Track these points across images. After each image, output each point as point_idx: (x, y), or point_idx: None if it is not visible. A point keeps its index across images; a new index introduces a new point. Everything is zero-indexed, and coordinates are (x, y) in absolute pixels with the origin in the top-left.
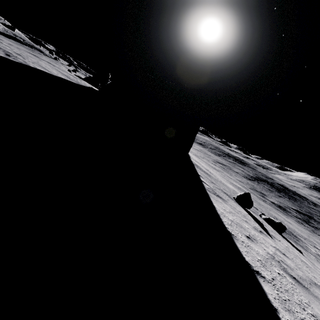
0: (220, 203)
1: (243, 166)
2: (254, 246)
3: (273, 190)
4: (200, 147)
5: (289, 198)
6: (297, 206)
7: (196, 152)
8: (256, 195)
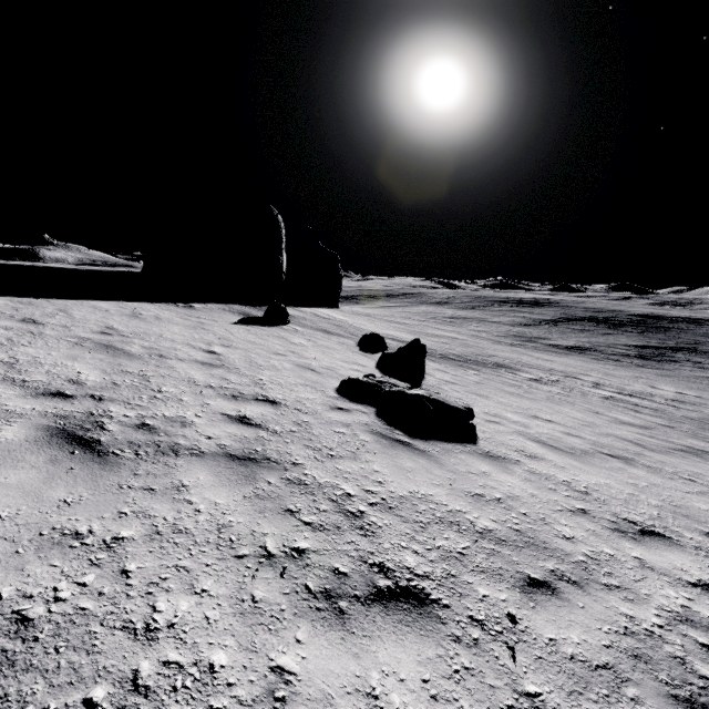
0: (159, 306)
1: (535, 309)
2: (111, 307)
3: (596, 329)
4: (427, 308)
5: (645, 331)
6: (656, 339)
7: (387, 313)
8: (499, 341)
